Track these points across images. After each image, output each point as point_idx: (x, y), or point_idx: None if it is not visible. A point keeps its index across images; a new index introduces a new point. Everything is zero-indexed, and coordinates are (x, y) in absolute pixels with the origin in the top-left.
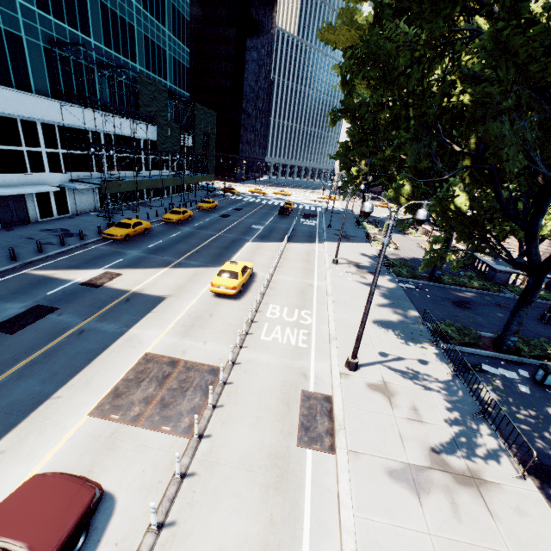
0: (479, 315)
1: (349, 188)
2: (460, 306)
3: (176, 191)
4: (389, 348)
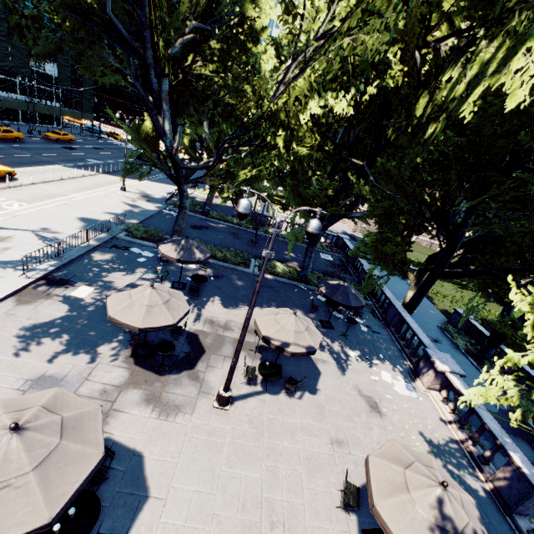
0: (200, 233)
1: (127, 121)
2: (194, 227)
3: (39, 121)
4: (60, 228)
